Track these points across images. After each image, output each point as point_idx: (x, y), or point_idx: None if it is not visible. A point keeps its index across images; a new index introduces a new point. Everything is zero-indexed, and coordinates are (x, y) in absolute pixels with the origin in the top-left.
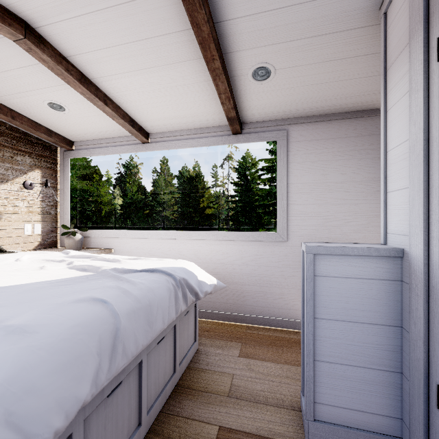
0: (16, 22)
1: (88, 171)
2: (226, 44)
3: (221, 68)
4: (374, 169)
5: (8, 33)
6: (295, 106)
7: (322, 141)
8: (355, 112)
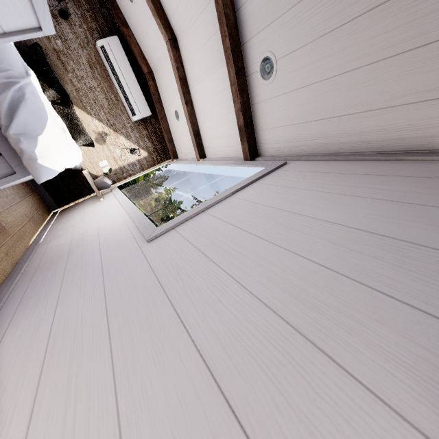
0: (171, 34)
1: None
2: (243, 34)
3: (230, 47)
4: (362, 211)
5: (165, 37)
6: (304, 130)
7: (314, 173)
8: (390, 154)
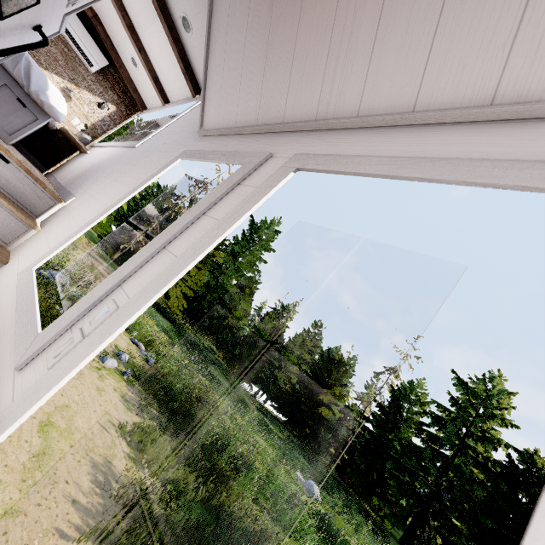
0: None
1: (246, 282)
2: None
3: (158, 7)
4: None
5: None
6: None
7: None
8: None
